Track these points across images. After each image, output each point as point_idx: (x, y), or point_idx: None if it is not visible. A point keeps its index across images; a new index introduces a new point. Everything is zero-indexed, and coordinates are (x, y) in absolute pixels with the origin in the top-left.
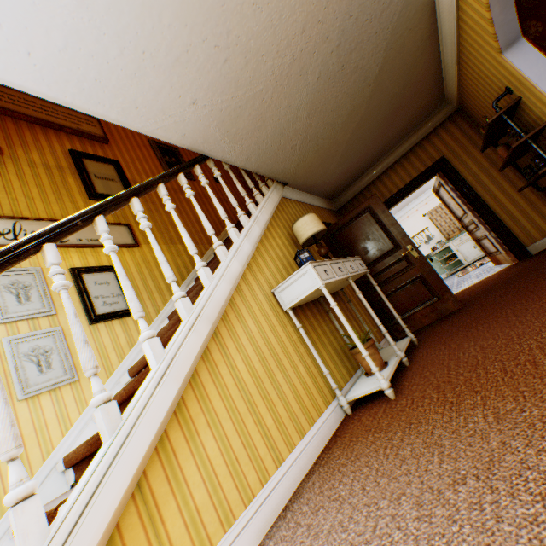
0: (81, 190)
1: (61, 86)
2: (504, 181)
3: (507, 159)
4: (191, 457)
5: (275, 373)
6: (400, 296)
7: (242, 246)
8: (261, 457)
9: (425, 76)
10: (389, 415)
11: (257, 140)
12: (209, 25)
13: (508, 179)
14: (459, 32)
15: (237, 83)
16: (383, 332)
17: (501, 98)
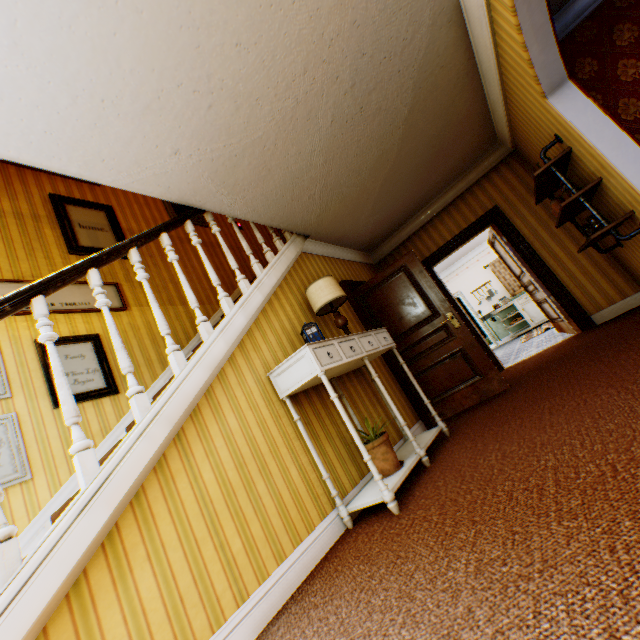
0: (60, 243)
1: (2, 140)
2: (566, 237)
3: (560, 217)
4: (116, 603)
5: (255, 481)
6: (438, 372)
7: (234, 321)
8: (217, 594)
9: (468, 115)
10: (384, 538)
11: (263, 190)
12: (183, 68)
13: (570, 235)
14: (501, 70)
15: (229, 130)
16: (401, 424)
17: (550, 147)
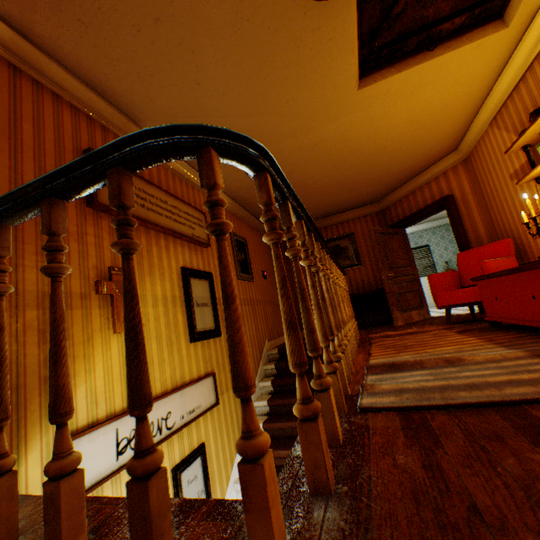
0: (185, 329)
1: None
2: None
3: None
4: None
5: None
6: None
7: None
8: None
9: None
10: None
11: None
12: None
13: None
14: None
15: None
16: None
17: None
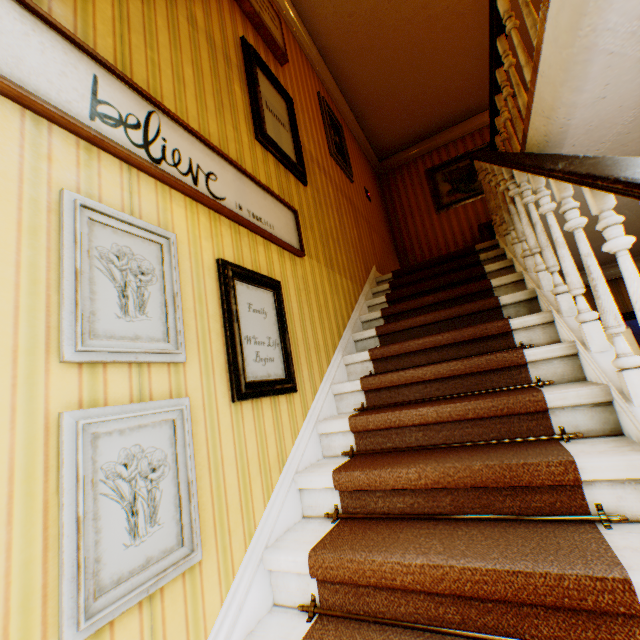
0: (247, 115)
1: None
2: None
3: None
4: None
5: None
6: None
7: None
8: None
9: None
10: None
11: None
12: None
13: None
14: None
15: None
16: None
17: None
